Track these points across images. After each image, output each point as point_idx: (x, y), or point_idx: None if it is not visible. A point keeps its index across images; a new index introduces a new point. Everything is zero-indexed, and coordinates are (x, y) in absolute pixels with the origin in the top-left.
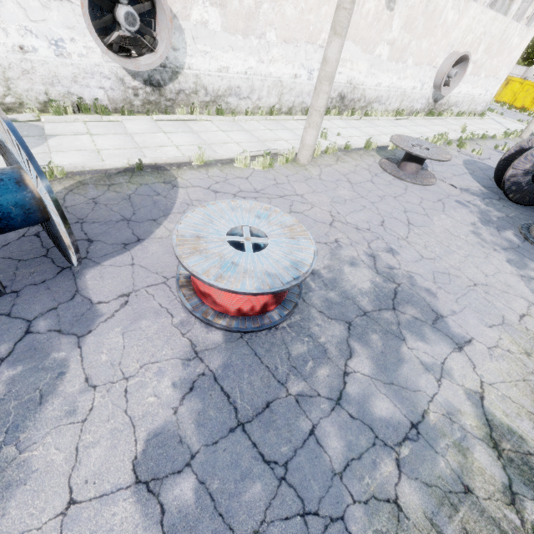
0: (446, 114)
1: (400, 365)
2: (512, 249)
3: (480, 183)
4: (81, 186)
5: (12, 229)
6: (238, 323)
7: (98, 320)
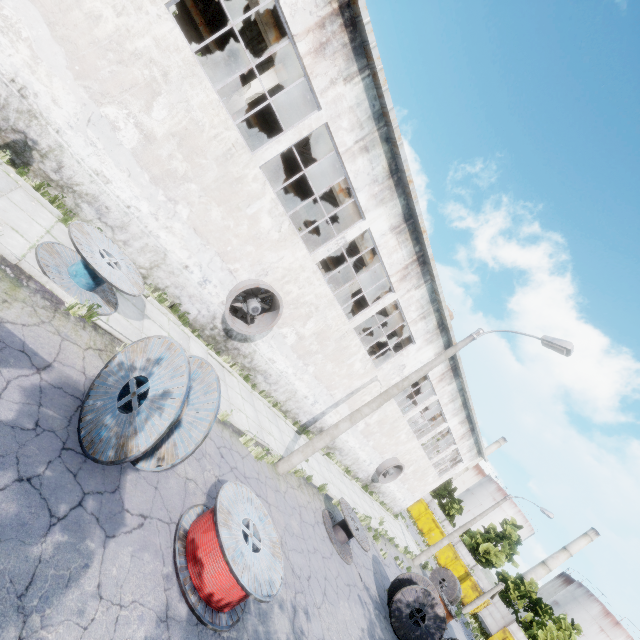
0: (375, 497)
1: None
2: None
3: (377, 588)
4: None
5: None
6: (201, 607)
7: (122, 528)
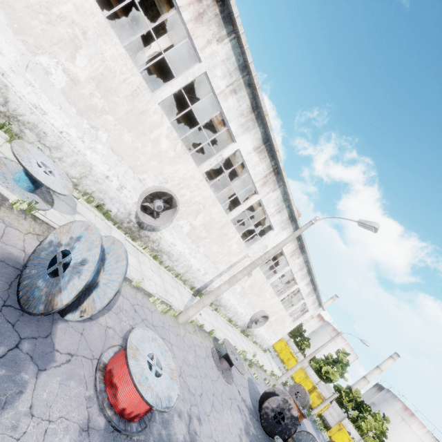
0: (250, 338)
1: None
2: None
3: (251, 400)
4: None
5: None
6: (116, 419)
7: (52, 363)
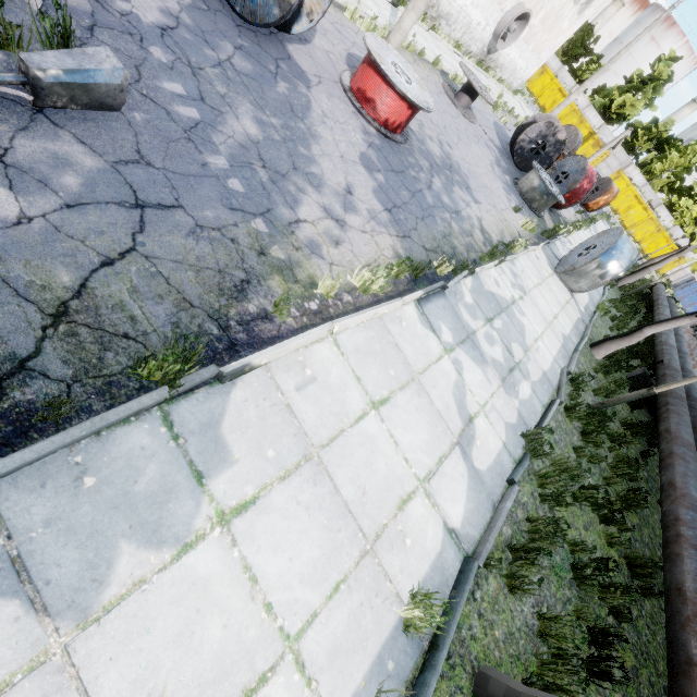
0: (491, 74)
1: (453, 193)
2: (507, 185)
3: (500, 142)
4: None
5: None
6: (383, 130)
7: (311, 83)
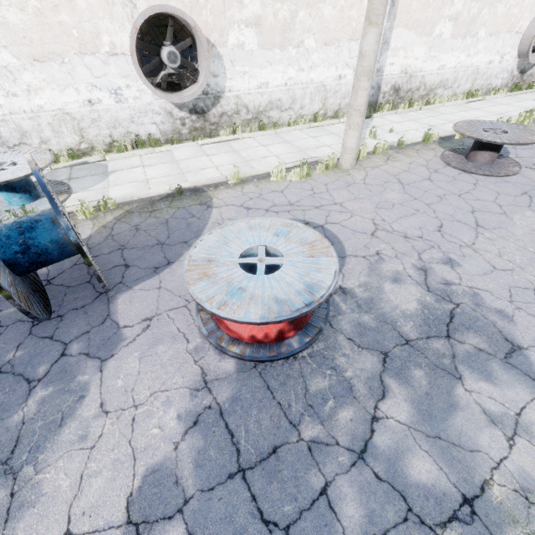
0: None
1: (452, 412)
2: None
3: None
4: (128, 215)
5: (53, 262)
6: (252, 351)
7: (120, 344)
